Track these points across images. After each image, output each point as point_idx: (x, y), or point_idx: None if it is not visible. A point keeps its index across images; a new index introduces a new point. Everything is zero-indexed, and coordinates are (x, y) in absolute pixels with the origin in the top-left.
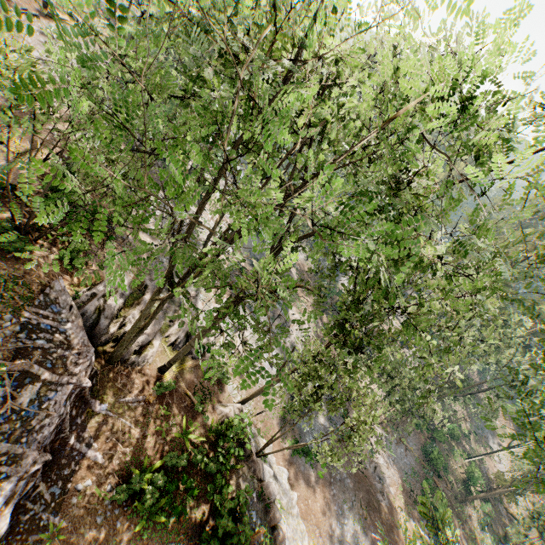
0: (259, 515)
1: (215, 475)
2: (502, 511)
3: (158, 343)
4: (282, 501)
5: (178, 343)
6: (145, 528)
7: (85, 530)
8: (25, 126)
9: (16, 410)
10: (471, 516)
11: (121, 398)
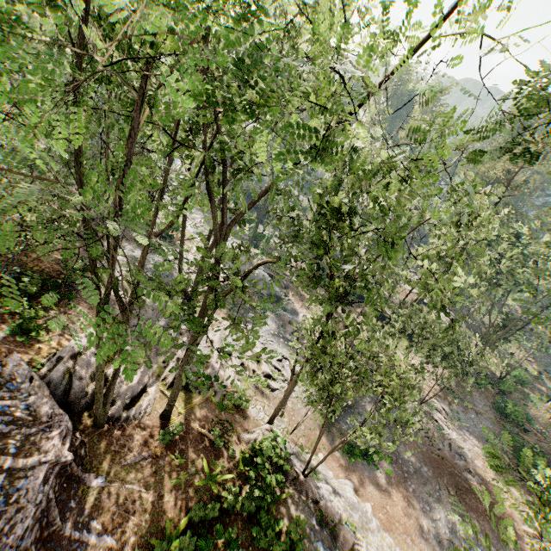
0: (326, 544)
1: (259, 514)
2: None
3: (154, 389)
4: (353, 519)
5: None
6: None
7: None
8: None
9: None
10: None
11: (121, 462)
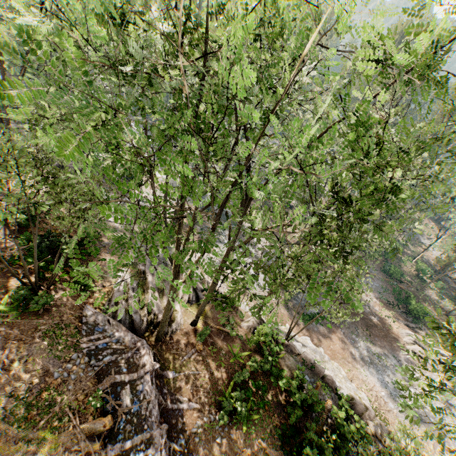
0: (310, 376)
1: (270, 369)
2: (448, 280)
3: (179, 307)
4: (317, 358)
5: (191, 299)
6: (249, 427)
7: (215, 452)
8: (2, 217)
9: (126, 412)
10: (431, 295)
11: (181, 359)
